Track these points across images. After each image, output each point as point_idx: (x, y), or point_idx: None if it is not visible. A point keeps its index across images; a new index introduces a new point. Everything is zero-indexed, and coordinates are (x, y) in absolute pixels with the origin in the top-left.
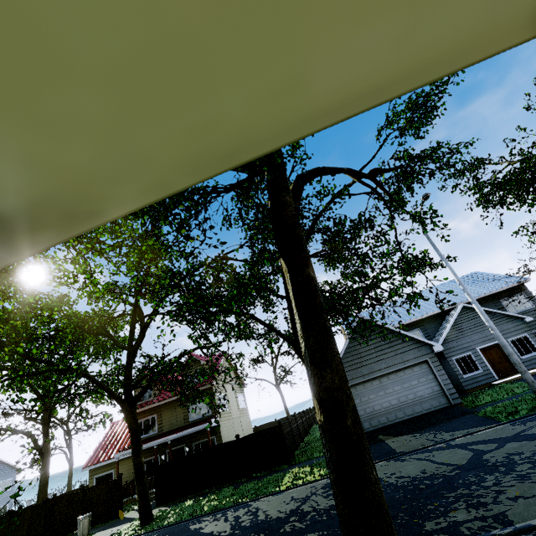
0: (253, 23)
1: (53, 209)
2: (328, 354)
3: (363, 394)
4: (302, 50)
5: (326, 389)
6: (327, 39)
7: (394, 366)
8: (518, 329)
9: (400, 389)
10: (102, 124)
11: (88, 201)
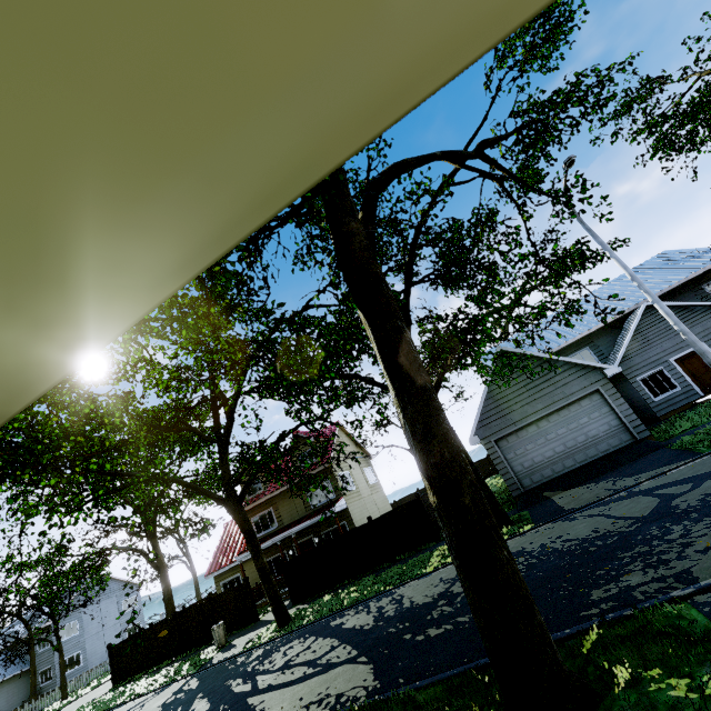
0: (4, 250)
1: None
2: (432, 423)
3: (518, 445)
4: (88, 243)
5: (434, 465)
6: (109, 225)
7: (555, 404)
8: None
9: (566, 432)
10: None
11: None
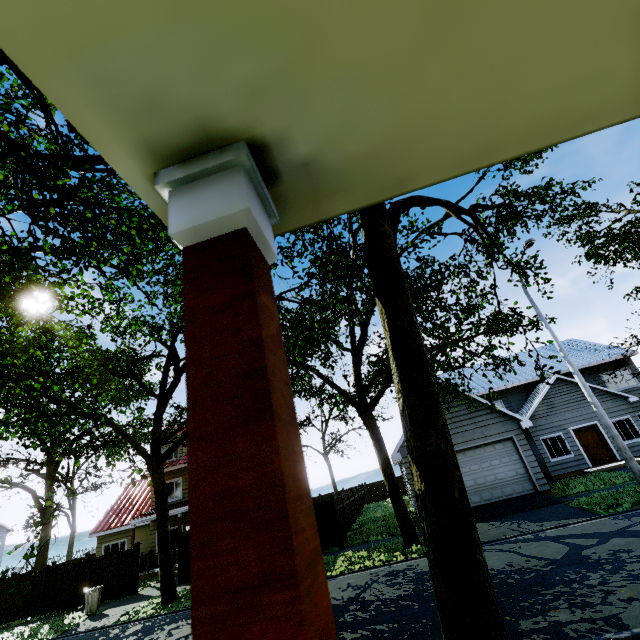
0: None
1: (371, 168)
2: (433, 414)
3: None
4: None
5: (429, 453)
6: None
7: (473, 441)
8: (620, 410)
9: (478, 469)
10: (509, 59)
11: (409, 163)
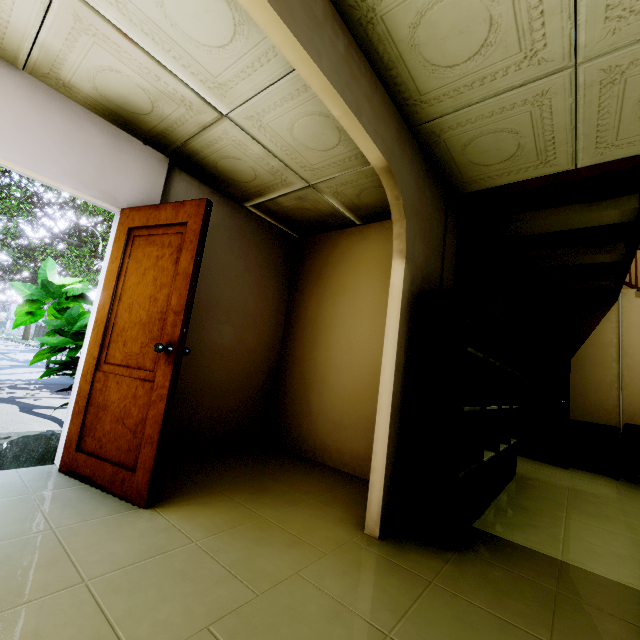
0: None
1: None
2: None
3: None
4: None
5: None
6: None
7: None
8: None
9: None
10: None
11: None
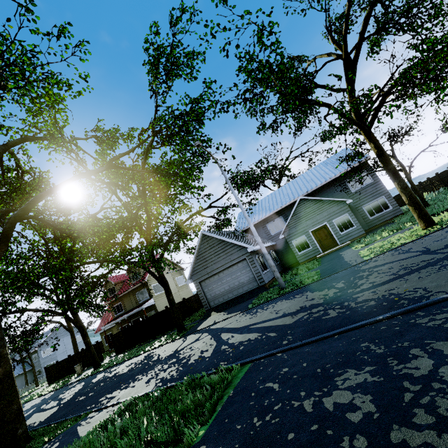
0: None
1: None
2: None
3: (209, 285)
4: None
5: None
6: None
7: (226, 265)
8: (341, 211)
9: (230, 280)
10: None
11: None
